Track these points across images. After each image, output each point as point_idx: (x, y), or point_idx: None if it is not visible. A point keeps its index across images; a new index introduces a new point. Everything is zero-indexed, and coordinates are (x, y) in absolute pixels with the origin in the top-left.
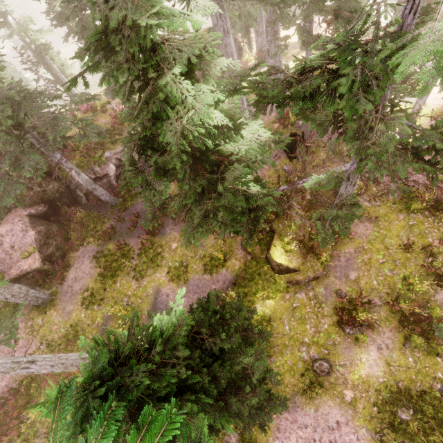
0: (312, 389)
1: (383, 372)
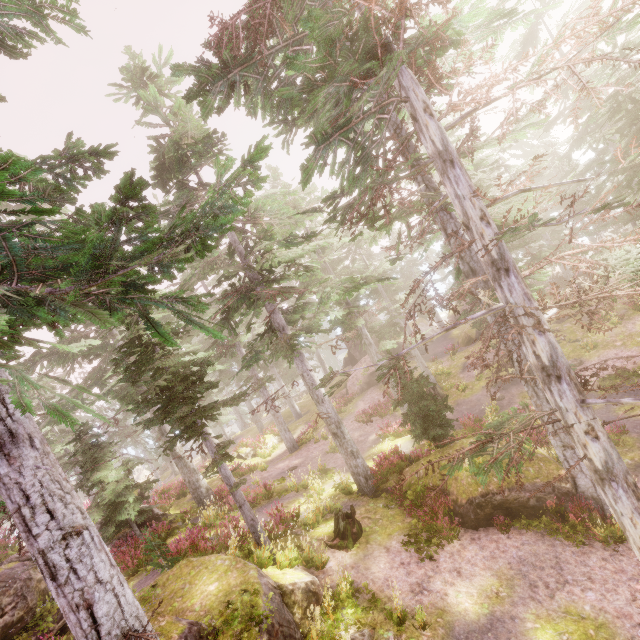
0: (591, 351)
1: (639, 328)
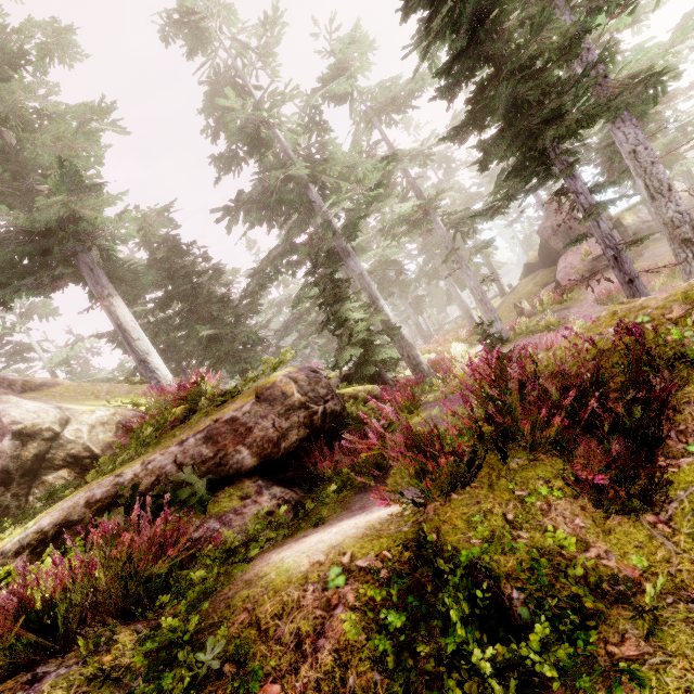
0: None
1: None
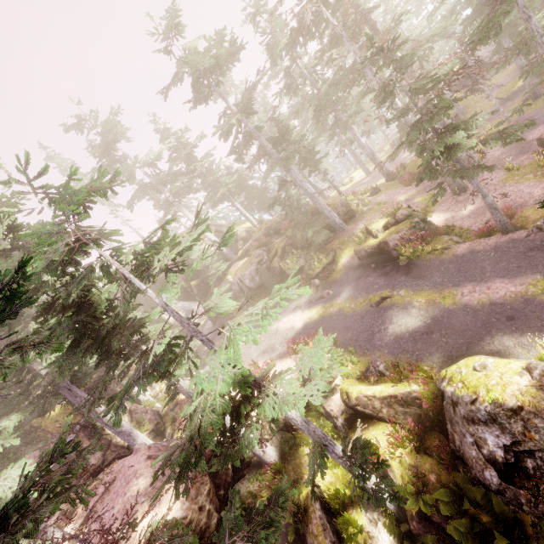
0: None
1: None
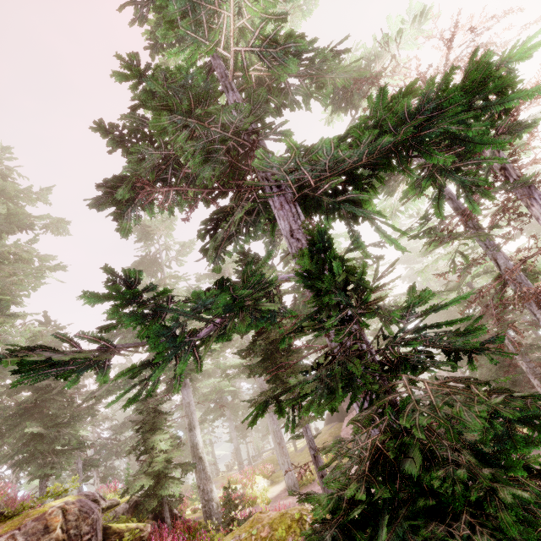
0: None
1: None
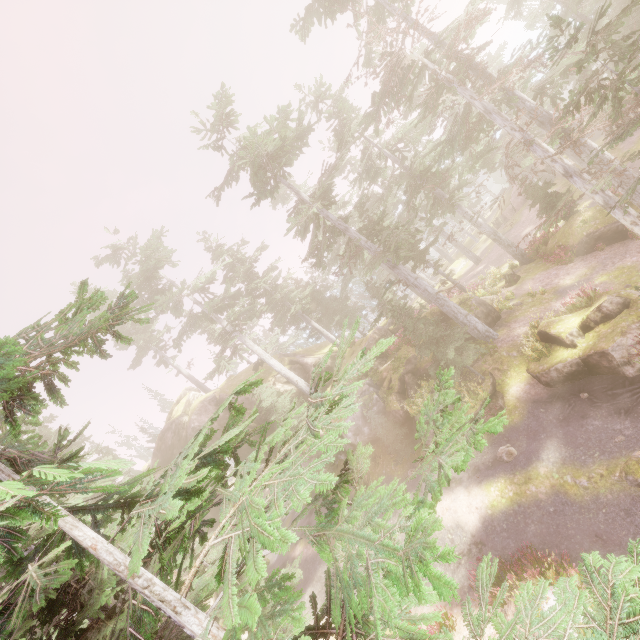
0: None
1: None
